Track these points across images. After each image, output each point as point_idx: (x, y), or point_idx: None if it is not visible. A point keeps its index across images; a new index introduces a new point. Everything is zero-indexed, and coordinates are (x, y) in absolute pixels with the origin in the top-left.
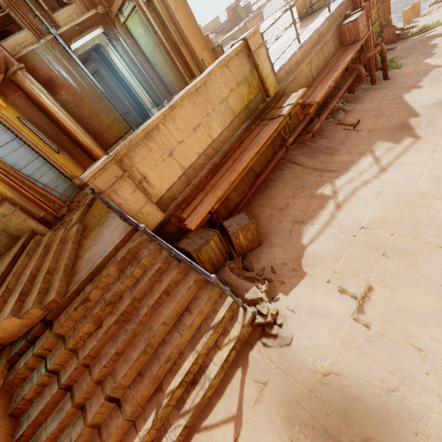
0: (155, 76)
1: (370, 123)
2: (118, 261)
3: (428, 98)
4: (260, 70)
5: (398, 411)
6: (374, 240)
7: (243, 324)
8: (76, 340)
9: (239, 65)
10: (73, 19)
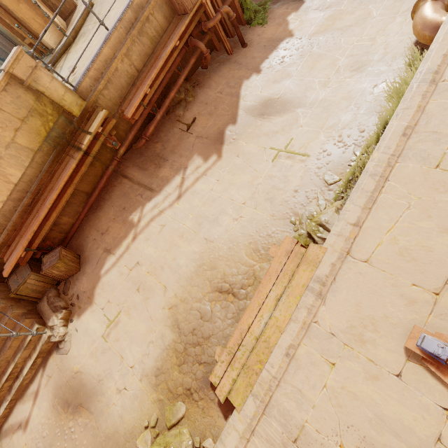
0: None
1: (202, 125)
2: None
3: (255, 95)
4: (47, 95)
5: (98, 391)
6: (138, 276)
7: (42, 344)
8: None
9: (15, 100)
10: None
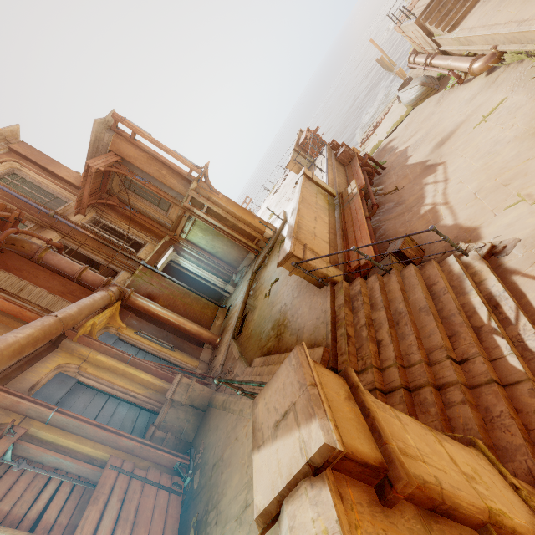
0: (219, 261)
1: (405, 182)
2: (344, 303)
3: (423, 154)
4: (320, 185)
5: None
6: (490, 188)
7: (478, 259)
8: (373, 359)
9: (310, 186)
10: (150, 252)
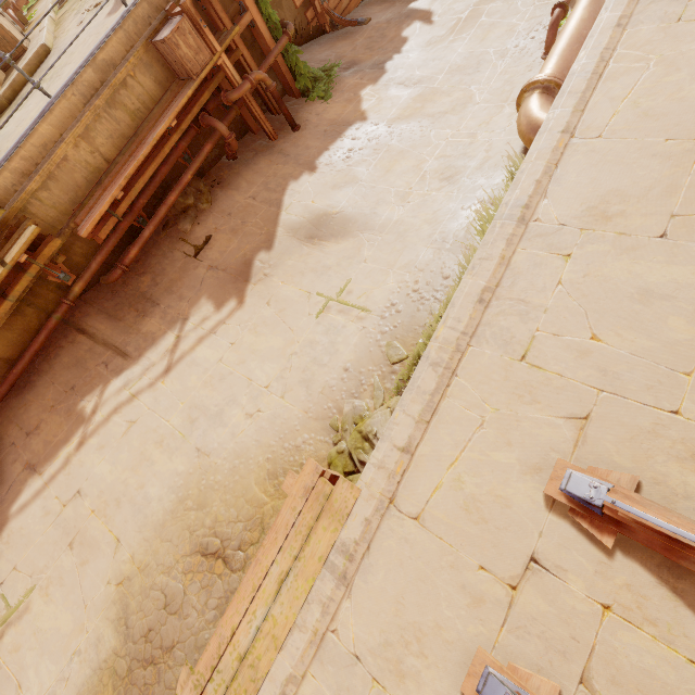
0: None
1: (219, 248)
2: None
3: (304, 205)
4: None
5: None
6: (75, 518)
7: None
8: None
9: None
10: None
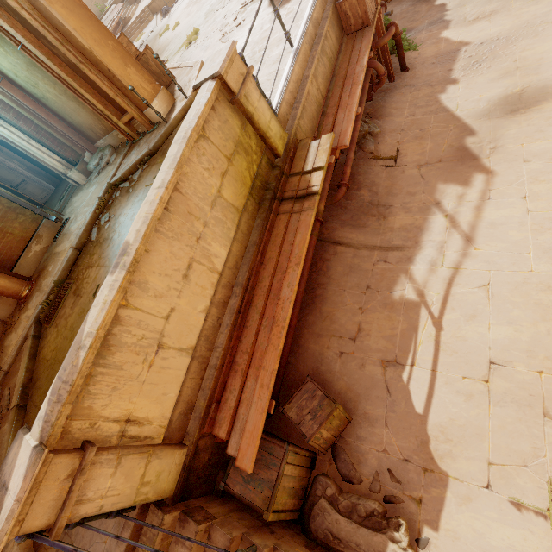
0: (52, 117)
1: (414, 152)
2: None
3: (474, 100)
4: (255, 120)
5: None
6: (520, 387)
7: None
8: None
9: (222, 125)
10: None
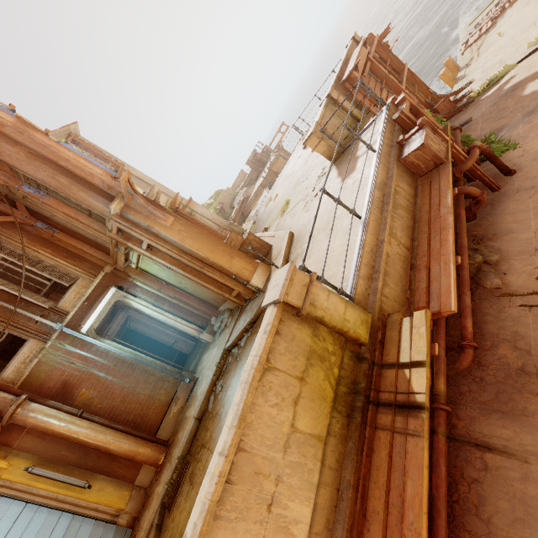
0: (190, 299)
1: None
2: None
3: None
4: (326, 321)
5: None
6: None
7: None
8: None
9: (290, 344)
10: (82, 295)
